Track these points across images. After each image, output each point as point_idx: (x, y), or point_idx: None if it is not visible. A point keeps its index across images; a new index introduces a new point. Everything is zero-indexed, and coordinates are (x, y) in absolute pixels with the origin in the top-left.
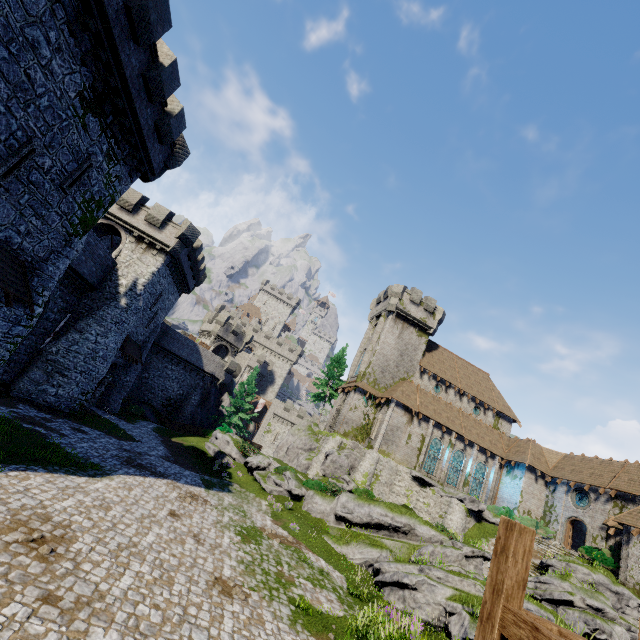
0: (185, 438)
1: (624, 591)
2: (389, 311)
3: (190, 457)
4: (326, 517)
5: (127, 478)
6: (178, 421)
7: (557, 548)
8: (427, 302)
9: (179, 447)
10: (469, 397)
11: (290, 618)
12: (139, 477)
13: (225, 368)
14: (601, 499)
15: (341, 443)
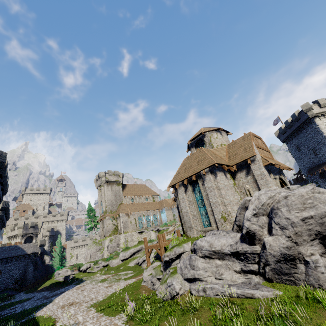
0: (43, 285)
1: None
2: (103, 183)
3: (56, 287)
4: (119, 263)
5: (58, 297)
6: (28, 284)
7: (177, 225)
8: (115, 173)
9: (47, 288)
10: (143, 197)
11: (125, 280)
12: (60, 295)
13: (38, 245)
14: None
15: (110, 239)
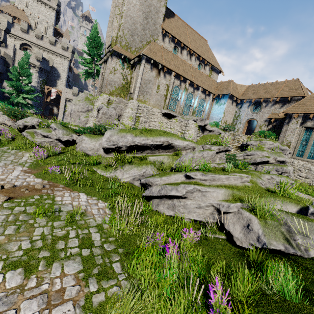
0: None
1: (287, 148)
2: None
3: None
4: (97, 152)
5: None
6: None
7: (243, 136)
8: None
9: None
10: (196, 56)
11: None
12: None
13: None
14: (269, 105)
15: (108, 100)
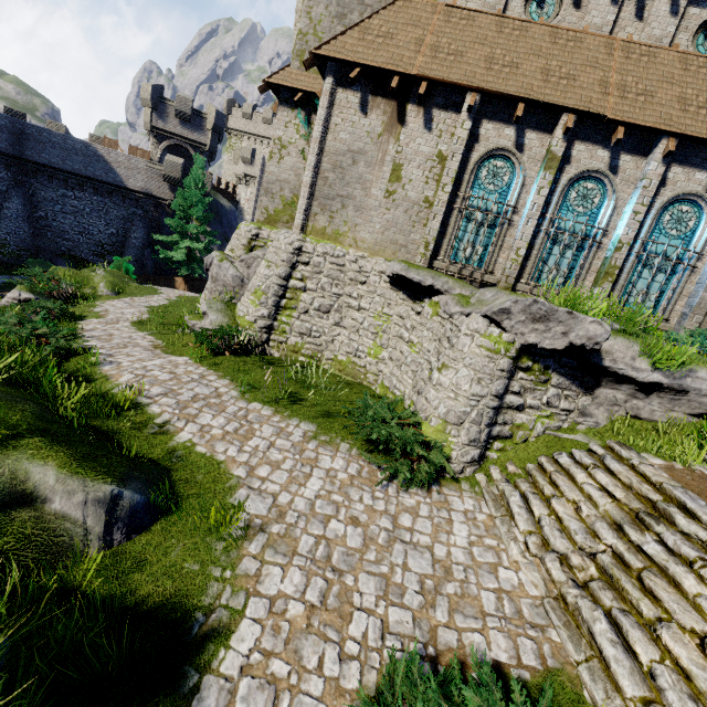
0: None
1: None
2: None
3: None
4: None
5: None
6: None
7: None
8: None
9: None
10: None
11: None
12: None
13: (162, 177)
14: None
15: (251, 240)
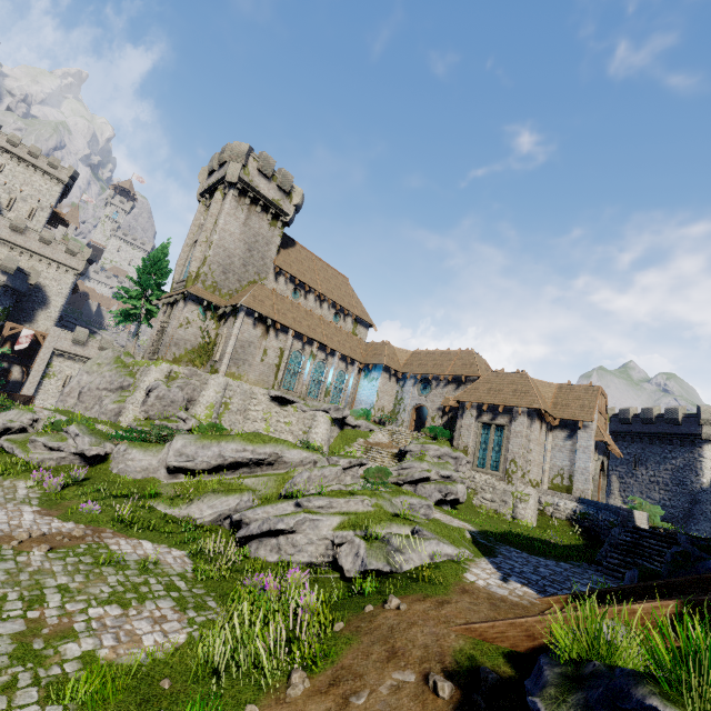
0: None
1: (460, 455)
2: (229, 183)
3: None
4: (152, 474)
5: None
6: None
7: (407, 434)
8: (282, 177)
9: None
10: (330, 303)
11: None
12: None
13: None
14: (441, 385)
15: (170, 372)
